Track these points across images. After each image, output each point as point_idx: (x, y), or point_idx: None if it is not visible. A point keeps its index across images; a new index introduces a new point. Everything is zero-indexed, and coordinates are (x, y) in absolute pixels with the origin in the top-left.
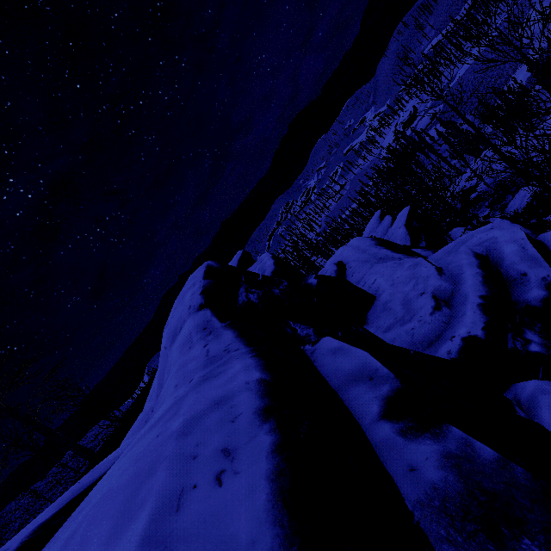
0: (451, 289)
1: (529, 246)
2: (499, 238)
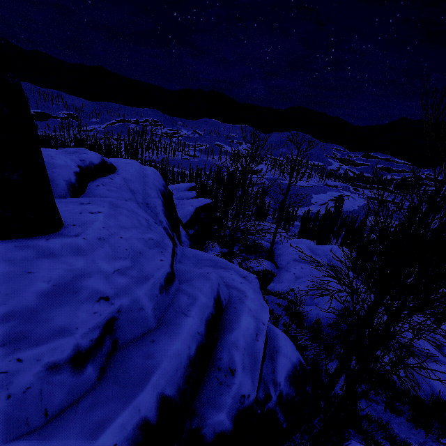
0: (148, 327)
1: (263, 339)
2: (248, 300)
